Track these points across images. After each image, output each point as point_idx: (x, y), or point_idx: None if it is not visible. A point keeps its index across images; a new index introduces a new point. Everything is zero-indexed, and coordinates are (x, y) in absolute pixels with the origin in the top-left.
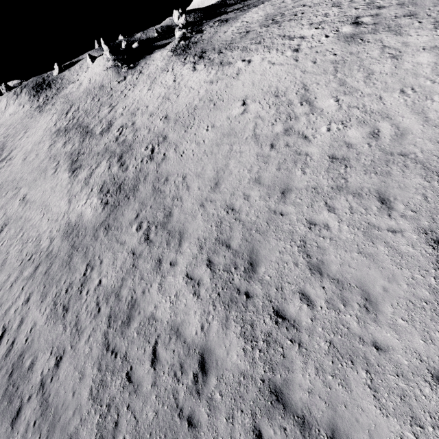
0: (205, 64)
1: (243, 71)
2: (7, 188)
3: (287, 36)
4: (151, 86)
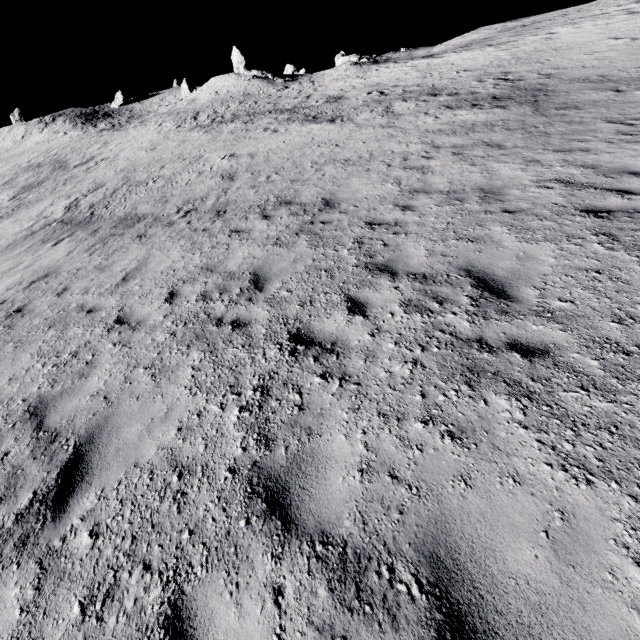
0: (456, 52)
1: (555, 36)
2: (155, 165)
3: (588, 16)
4: (364, 77)
